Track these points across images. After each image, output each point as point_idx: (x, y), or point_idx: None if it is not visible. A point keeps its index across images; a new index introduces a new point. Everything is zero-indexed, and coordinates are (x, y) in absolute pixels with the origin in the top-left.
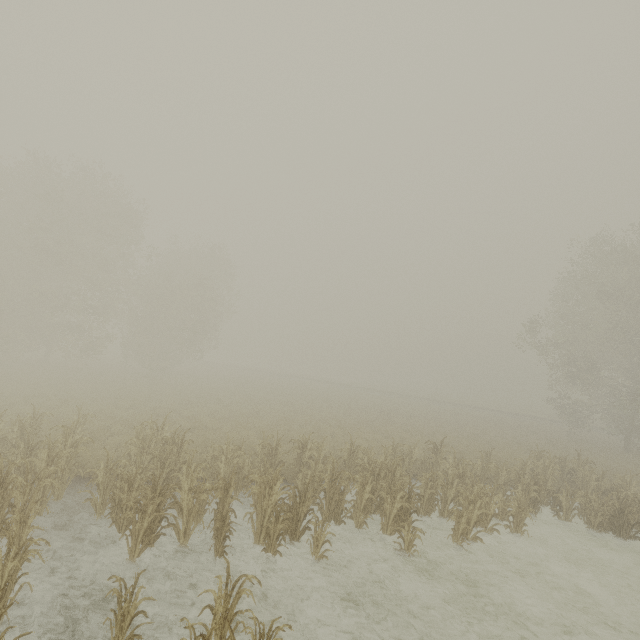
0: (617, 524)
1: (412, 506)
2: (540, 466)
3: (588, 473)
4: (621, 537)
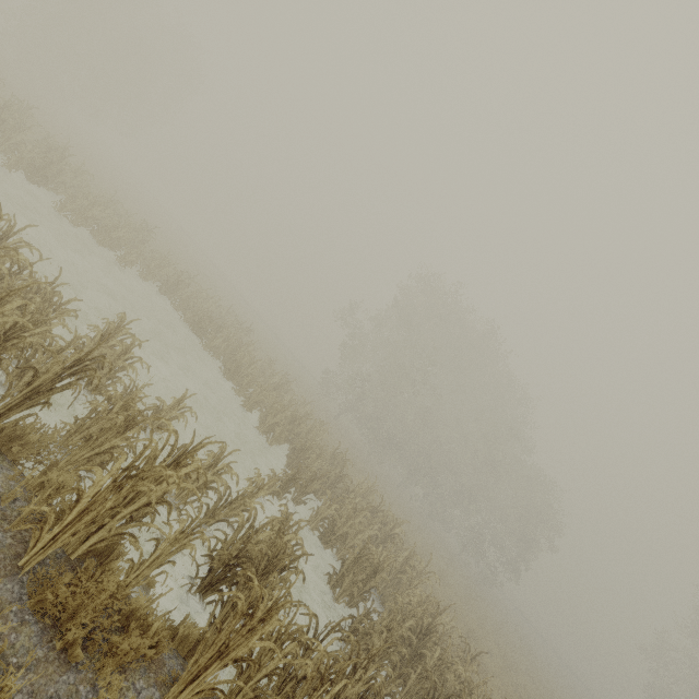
0: (197, 324)
1: (48, 173)
2: (205, 294)
3: (231, 321)
4: (193, 331)
